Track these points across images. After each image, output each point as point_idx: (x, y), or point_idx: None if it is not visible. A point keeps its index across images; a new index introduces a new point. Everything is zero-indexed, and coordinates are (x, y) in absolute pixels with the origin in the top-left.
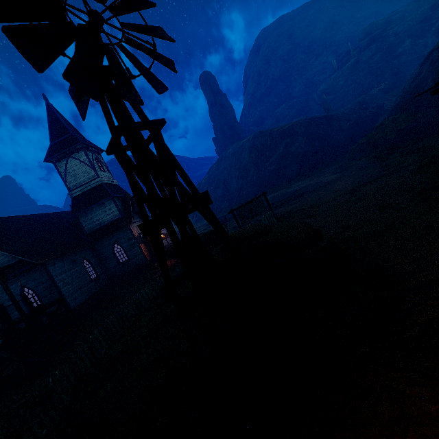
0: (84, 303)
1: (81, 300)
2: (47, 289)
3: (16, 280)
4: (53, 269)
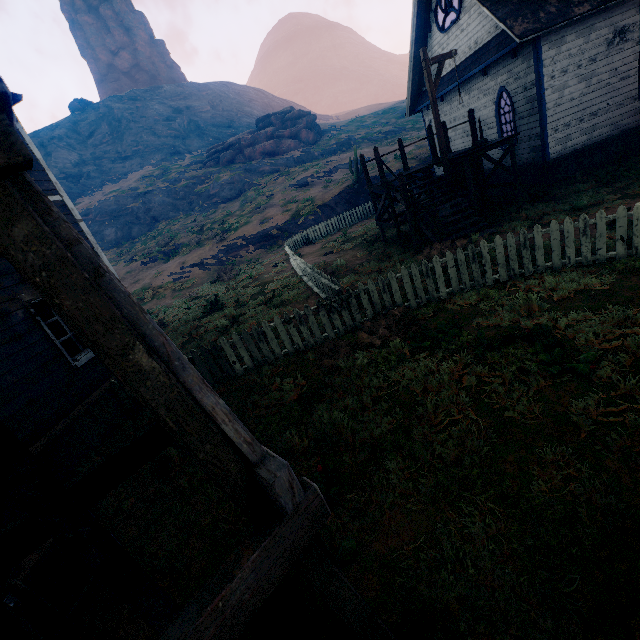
0: (582, 151)
1: (579, 143)
2: (527, 103)
3: (497, 73)
4: (550, 59)
